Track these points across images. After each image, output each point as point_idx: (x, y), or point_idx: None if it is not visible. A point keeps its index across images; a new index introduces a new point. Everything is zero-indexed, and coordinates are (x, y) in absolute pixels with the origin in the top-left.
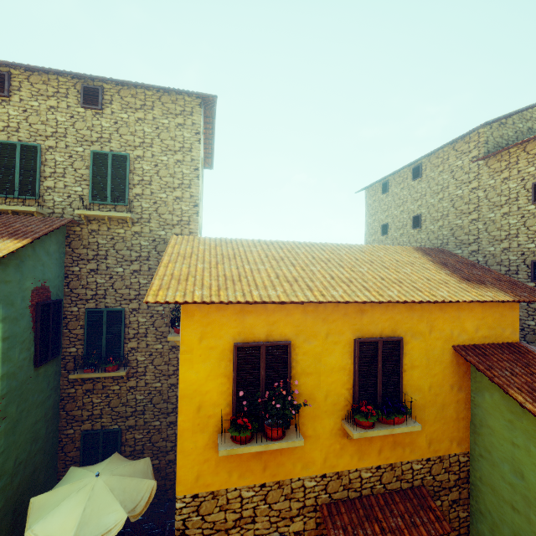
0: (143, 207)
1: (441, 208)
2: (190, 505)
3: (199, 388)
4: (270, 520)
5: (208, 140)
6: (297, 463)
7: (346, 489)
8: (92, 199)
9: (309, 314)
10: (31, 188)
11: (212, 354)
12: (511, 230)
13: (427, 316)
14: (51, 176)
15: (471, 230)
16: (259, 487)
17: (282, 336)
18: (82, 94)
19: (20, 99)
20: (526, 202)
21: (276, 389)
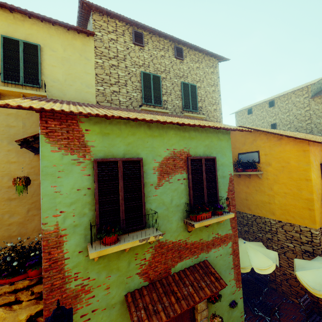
0: (203, 113)
1: (289, 119)
2: (320, 232)
3: (316, 182)
4: None
5: None
6: None
7: None
8: (184, 108)
9: None
10: (158, 100)
11: (316, 168)
12: None
13: None
14: (165, 94)
15: (308, 128)
16: None
17: None
18: (176, 50)
19: (148, 49)
20: None
21: None
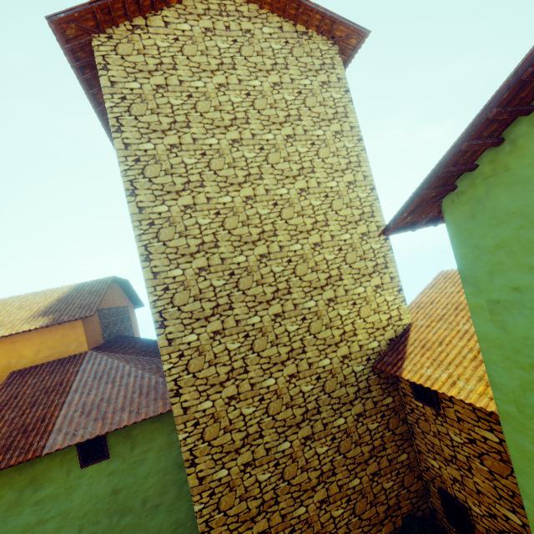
0: None
1: None
2: None
3: None
4: None
5: None
6: None
7: None
8: None
9: None
10: None
11: None
12: None
13: None
14: None
15: None
16: None
17: None
18: None
19: None
20: None
21: None
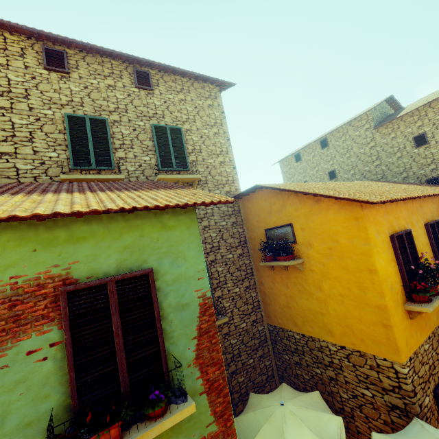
0: (199, 171)
1: (350, 163)
2: (410, 367)
3: (387, 272)
4: (438, 363)
5: None
6: (434, 315)
7: None
8: (161, 167)
9: (406, 210)
10: (106, 159)
11: (384, 246)
12: (406, 166)
13: (438, 206)
14: (120, 147)
15: (378, 171)
16: (428, 340)
17: (403, 227)
18: (135, 76)
19: (79, 76)
20: (411, 148)
21: (425, 260)
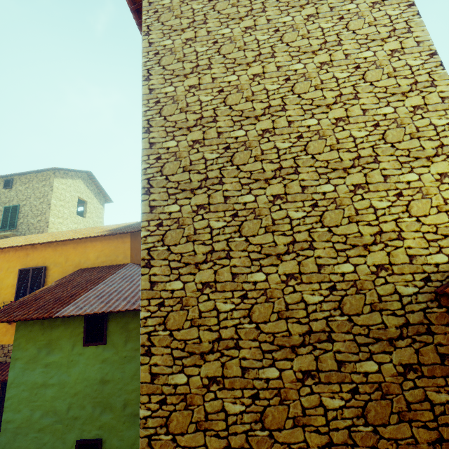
0: (23, 228)
1: None
2: None
3: None
4: None
5: (98, 187)
6: None
7: (6, 356)
8: (1, 229)
9: (1, 259)
10: None
11: None
12: None
13: (65, 253)
14: None
15: None
16: None
17: None
18: (4, 183)
19: None
20: None
21: None
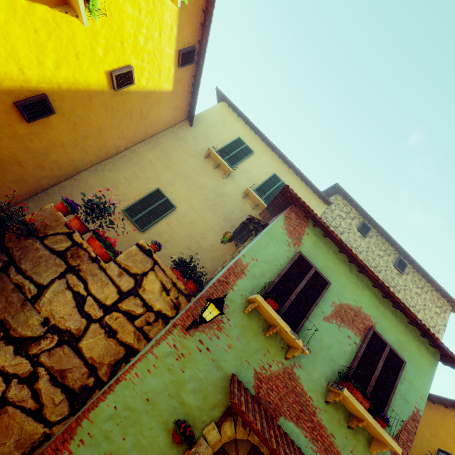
0: None
1: None
2: None
3: None
4: None
5: None
6: None
7: None
8: None
9: None
10: None
11: None
12: None
13: None
14: None
15: None
16: None
17: None
18: (398, 261)
19: (368, 241)
20: None
21: None
